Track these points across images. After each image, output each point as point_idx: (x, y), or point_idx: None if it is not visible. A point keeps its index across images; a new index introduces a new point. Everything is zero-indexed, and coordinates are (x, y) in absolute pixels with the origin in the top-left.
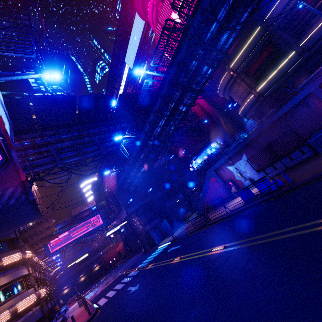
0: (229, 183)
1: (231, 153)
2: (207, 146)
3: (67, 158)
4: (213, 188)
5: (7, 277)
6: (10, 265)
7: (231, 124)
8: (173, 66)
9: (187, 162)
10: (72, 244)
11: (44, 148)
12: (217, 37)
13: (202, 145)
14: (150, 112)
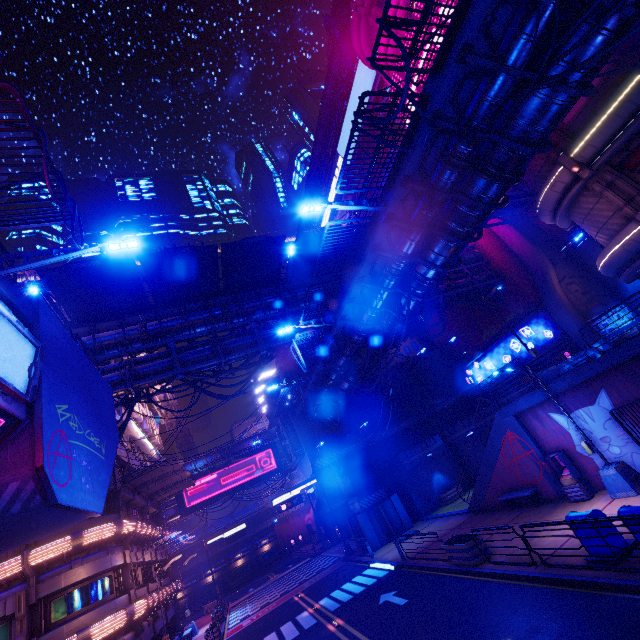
0: (557, 457)
1: (563, 382)
2: (509, 333)
3: (194, 361)
4: (512, 457)
5: (87, 567)
6: (95, 544)
7: (581, 282)
8: (395, 186)
9: (462, 362)
10: (220, 498)
11: (158, 342)
12: (504, 115)
13: (497, 329)
14: (350, 279)
